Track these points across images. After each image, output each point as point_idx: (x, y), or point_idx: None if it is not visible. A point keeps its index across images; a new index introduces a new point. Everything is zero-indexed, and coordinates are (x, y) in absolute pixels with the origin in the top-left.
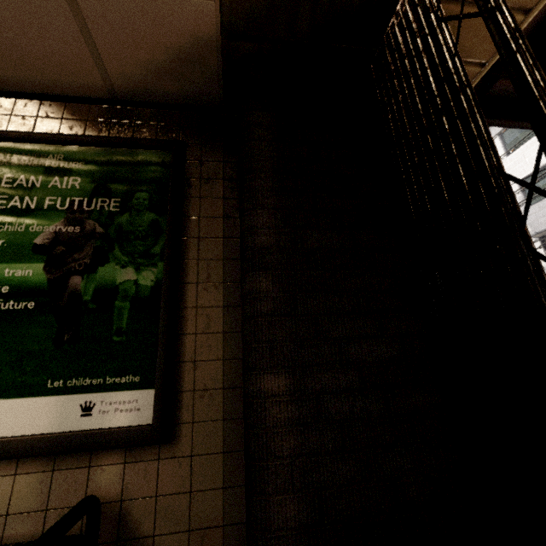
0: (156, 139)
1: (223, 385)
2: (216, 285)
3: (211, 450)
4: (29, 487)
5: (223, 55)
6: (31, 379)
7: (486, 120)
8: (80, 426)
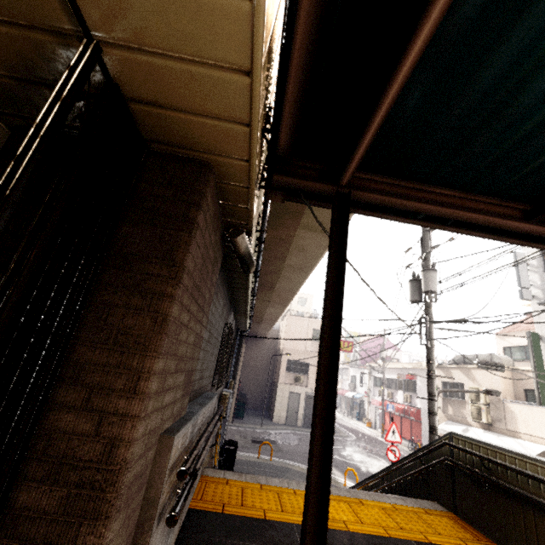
0: None
1: None
2: None
3: None
4: None
5: (1, 123)
6: None
7: (316, 202)
8: None
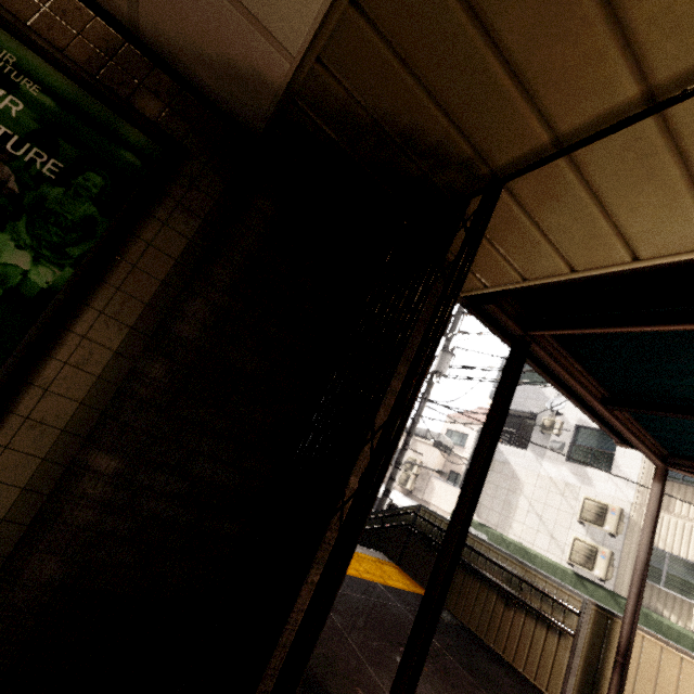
0: (155, 124)
1: (65, 427)
2: (122, 326)
3: (11, 481)
4: None
5: (278, 105)
6: None
7: (481, 318)
8: None
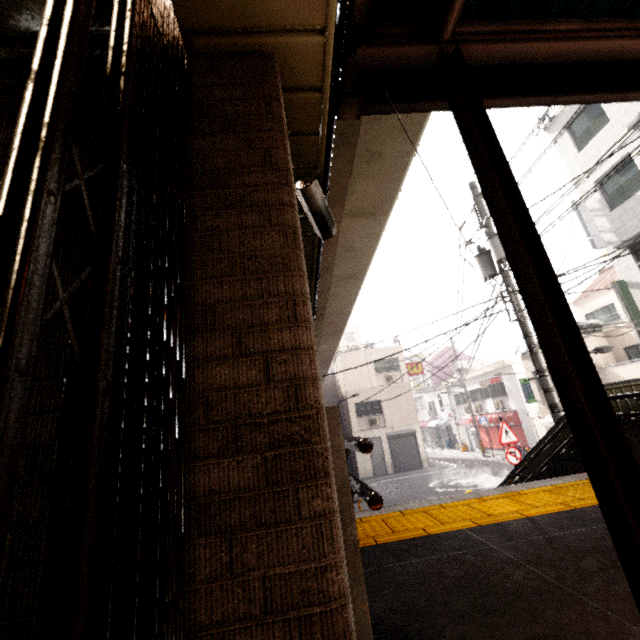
0: None
1: None
2: None
3: None
4: None
5: None
6: None
7: (400, 105)
8: None
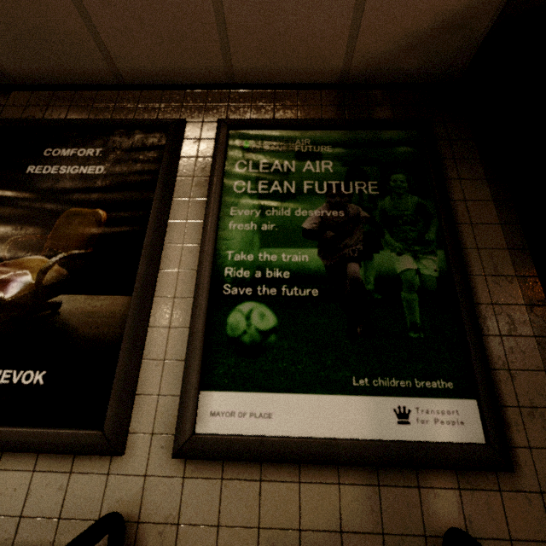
0: (398, 119)
1: None
2: (507, 278)
3: None
4: (357, 501)
5: (500, 13)
6: (333, 374)
7: None
8: (399, 435)
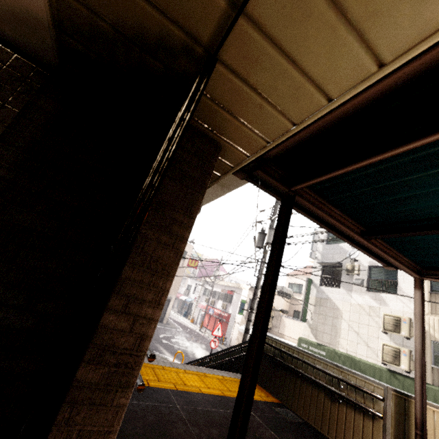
0: None
1: None
2: None
3: None
4: None
5: (55, 37)
6: None
7: (262, 187)
8: None
